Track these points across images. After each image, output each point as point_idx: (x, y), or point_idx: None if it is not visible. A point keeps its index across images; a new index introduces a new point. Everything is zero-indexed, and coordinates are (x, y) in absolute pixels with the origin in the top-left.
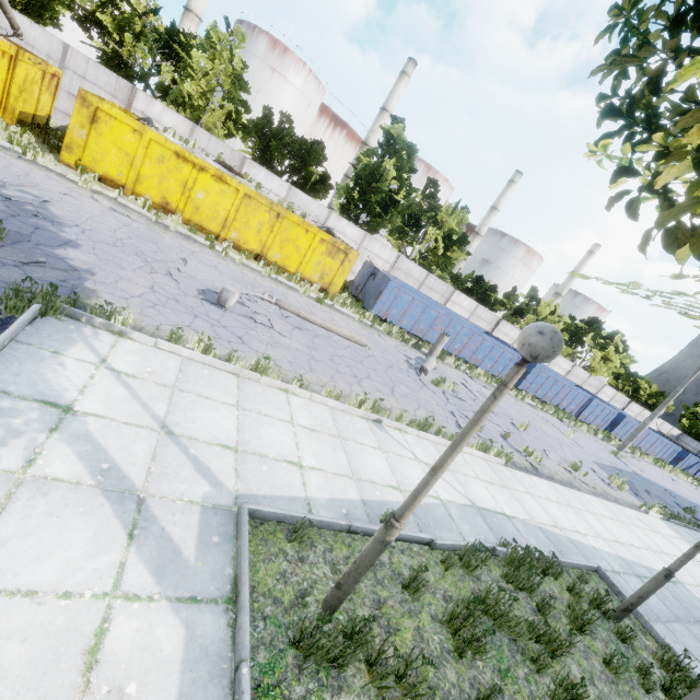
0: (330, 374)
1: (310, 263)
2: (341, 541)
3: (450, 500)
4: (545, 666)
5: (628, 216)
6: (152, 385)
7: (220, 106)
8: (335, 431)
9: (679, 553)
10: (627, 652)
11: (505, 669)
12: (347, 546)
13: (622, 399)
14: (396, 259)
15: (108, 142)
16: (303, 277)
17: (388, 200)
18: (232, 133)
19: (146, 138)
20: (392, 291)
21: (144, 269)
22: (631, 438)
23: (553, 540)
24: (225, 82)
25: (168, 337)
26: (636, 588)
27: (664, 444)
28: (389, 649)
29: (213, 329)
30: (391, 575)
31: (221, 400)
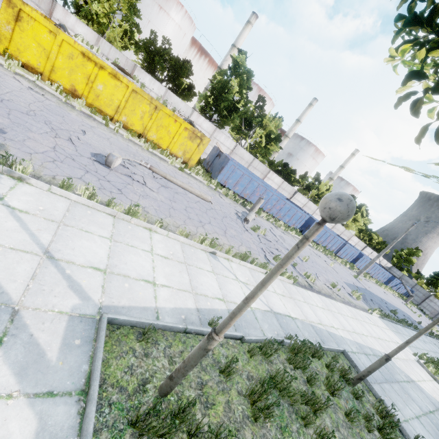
0: (184, 219)
1: (176, 143)
2: (179, 340)
3: (256, 307)
4: (310, 423)
5: (411, 113)
6: (41, 220)
7: (119, 25)
8: (182, 259)
9: (388, 338)
10: (358, 405)
11: (285, 426)
12: (182, 343)
13: (362, 245)
14: (234, 147)
15: (29, 38)
16: (171, 152)
17: (232, 107)
18: (127, 46)
19: (59, 38)
20: (230, 167)
21: (50, 134)
22: (365, 268)
23: (319, 333)
24: (123, 8)
25: (61, 185)
26: (364, 362)
27: (382, 272)
28: (206, 420)
29: (100, 182)
30: (212, 363)
31: (98, 234)
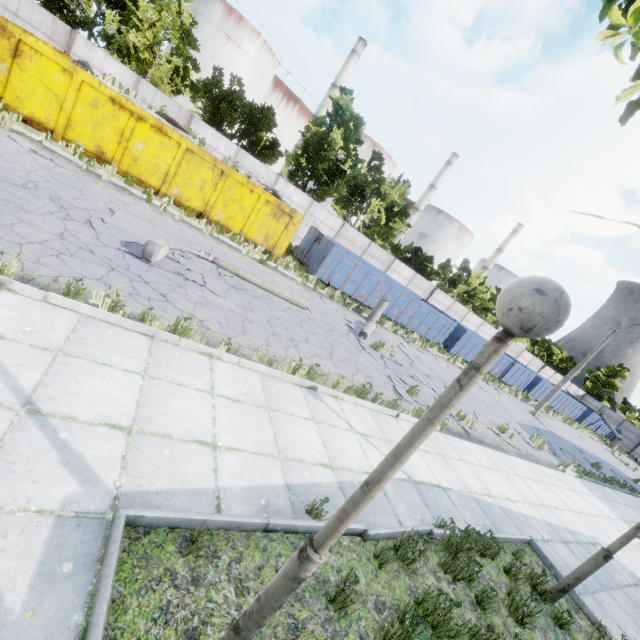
0: (265, 337)
1: (254, 224)
2: (255, 545)
3: None
4: None
5: None
6: (26, 348)
7: (167, 61)
8: (263, 401)
9: (594, 511)
10: (564, 639)
11: None
12: (261, 551)
13: (538, 363)
14: (341, 227)
15: (34, 80)
16: (247, 238)
17: (335, 169)
18: (179, 90)
19: (77, 79)
20: (335, 256)
21: (57, 215)
22: (546, 399)
23: (488, 512)
24: (173, 36)
25: (65, 290)
26: (564, 557)
27: (572, 404)
28: None
29: (132, 284)
30: (313, 585)
31: (123, 367)
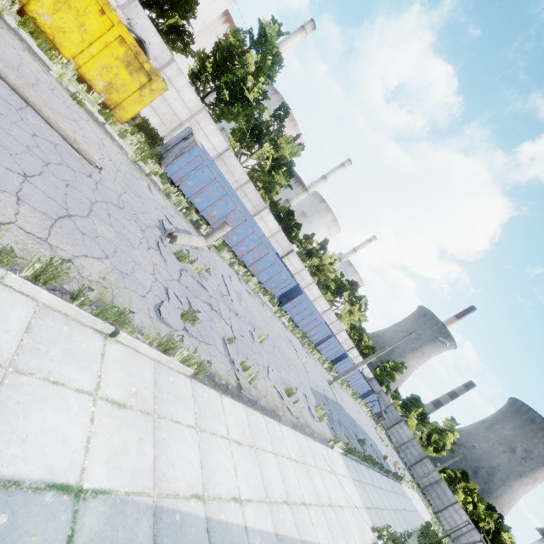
0: None
1: (96, 59)
2: None
3: None
4: None
5: None
6: None
7: None
8: None
9: (344, 501)
10: None
11: None
12: None
13: (350, 344)
14: (224, 151)
15: None
16: (81, 73)
17: (239, 91)
18: None
19: None
20: (194, 158)
21: None
22: (345, 373)
23: (167, 541)
24: None
25: None
26: None
27: (362, 383)
28: None
29: None
30: None
31: None
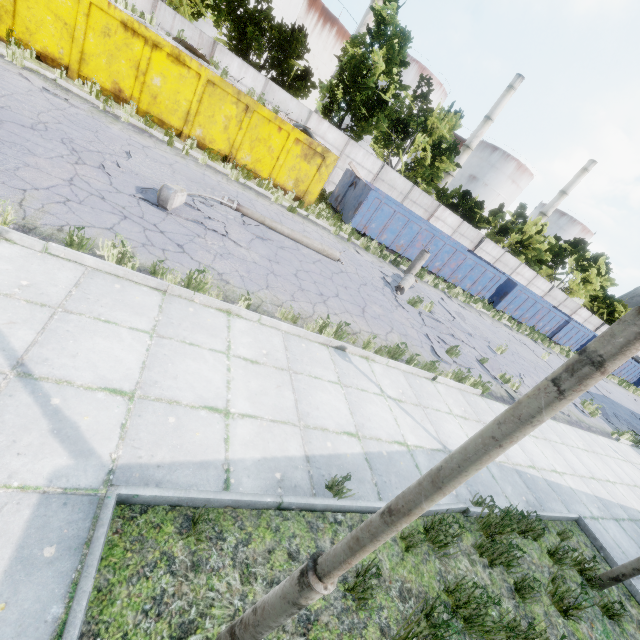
0: (291, 292)
1: (283, 167)
2: (266, 525)
3: (418, 445)
4: None
5: None
6: (21, 304)
7: None
8: (284, 362)
9: None
10: (613, 631)
11: None
12: (273, 531)
13: (596, 321)
14: (380, 169)
15: (41, 7)
16: (276, 183)
17: (375, 100)
18: (200, 12)
19: (84, 1)
20: (372, 202)
21: (67, 158)
22: None
23: (531, 486)
24: None
25: (68, 240)
26: (615, 537)
27: (632, 366)
28: None
29: (145, 234)
30: None
31: (129, 325)
